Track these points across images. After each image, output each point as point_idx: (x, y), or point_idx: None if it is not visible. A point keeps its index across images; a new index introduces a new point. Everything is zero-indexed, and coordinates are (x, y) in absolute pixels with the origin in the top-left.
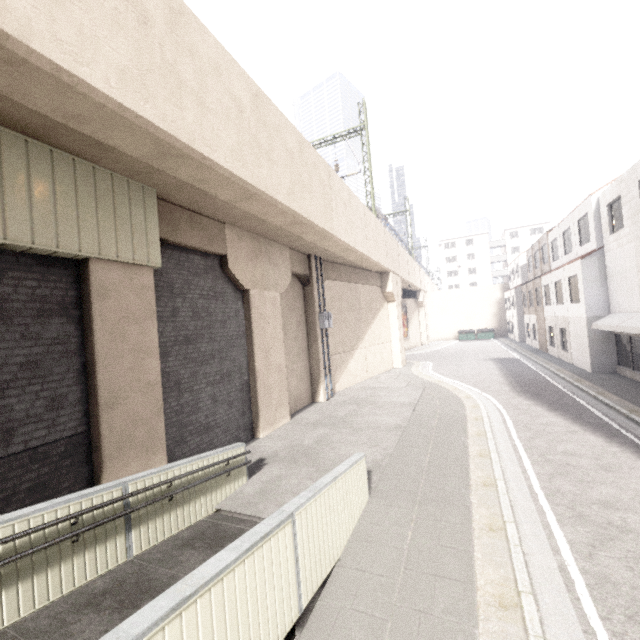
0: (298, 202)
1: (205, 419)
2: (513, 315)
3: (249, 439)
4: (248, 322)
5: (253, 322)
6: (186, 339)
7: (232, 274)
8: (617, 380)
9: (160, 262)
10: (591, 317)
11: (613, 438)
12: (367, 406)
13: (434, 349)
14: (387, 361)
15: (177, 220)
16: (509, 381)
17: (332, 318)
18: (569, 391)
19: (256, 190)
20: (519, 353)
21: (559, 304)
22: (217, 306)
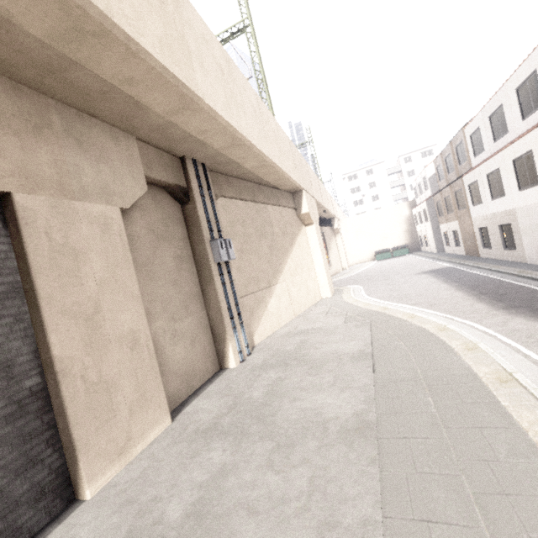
0: None
1: None
2: (426, 228)
3: (58, 510)
4: (21, 262)
5: (33, 261)
6: None
7: None
8: None
9: None
10: None
11: None
12: (298, 368)
13: (357, 272)
14: (314, 292)
15: None
16: (472, 294)
17: (236, 248)
18: None
19: None
20: (447, 262)
21: (497, 198)
22: None
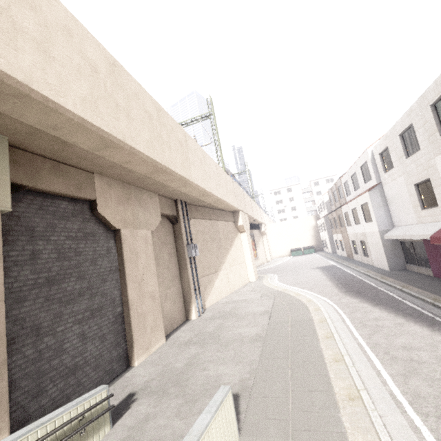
0: (158, 153)
1: (71, 360)
2: (325, 235)
3: (124, 369)
4: (120, 257)
5: (125, 257)
6: (49, 280)
7: (102, 216)
8: (410, 275)
9: (10, 205)
10: (382, 231)
11: (434, 326)
12: (231, 318)
13: (276, 264)
14: (244, 277)
15: (38, 168)
16: (335, 283)
17: (198, 248)
18: (380, 287)
19: (113, 138)
20: (335, 261)
21: (357, 224)
22: (87, 245)
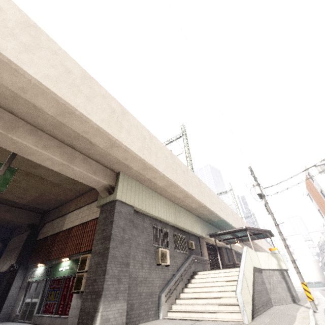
0: (260, 245)
1: None
2: None
3: None
4: None
5: None
6: None
7: None
8: None
9: None
10: None
11: None
12: None
13: (296, 289)
14: None
15: None
16: (322, 290)
17: None
18: None
19: (259, 245)
20: None
21: None
22: None
